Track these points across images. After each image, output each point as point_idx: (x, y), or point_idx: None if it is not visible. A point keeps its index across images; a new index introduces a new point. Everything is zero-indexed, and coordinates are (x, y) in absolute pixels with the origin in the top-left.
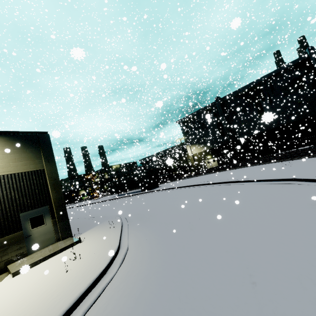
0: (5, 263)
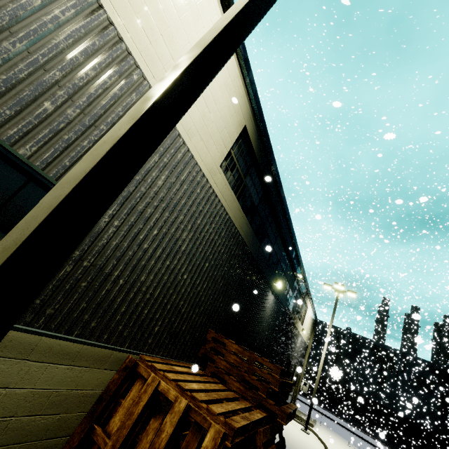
0: None
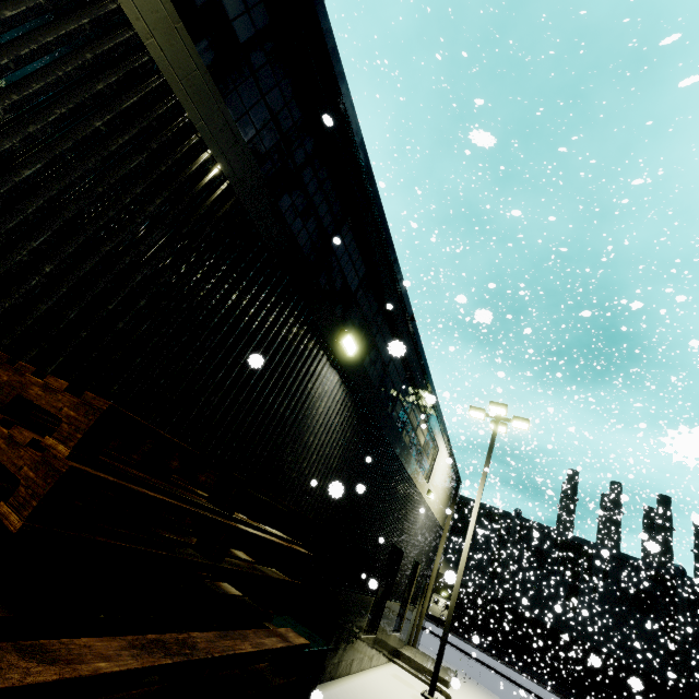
0: (399, 644)
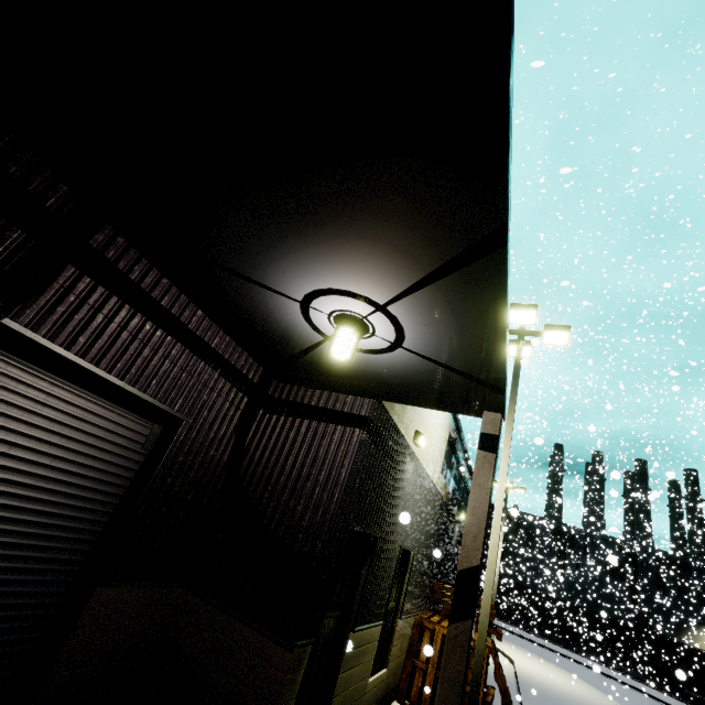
0: None
